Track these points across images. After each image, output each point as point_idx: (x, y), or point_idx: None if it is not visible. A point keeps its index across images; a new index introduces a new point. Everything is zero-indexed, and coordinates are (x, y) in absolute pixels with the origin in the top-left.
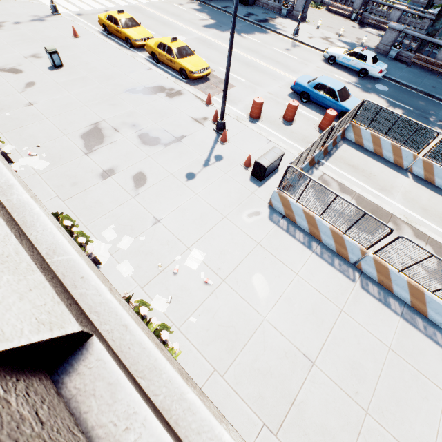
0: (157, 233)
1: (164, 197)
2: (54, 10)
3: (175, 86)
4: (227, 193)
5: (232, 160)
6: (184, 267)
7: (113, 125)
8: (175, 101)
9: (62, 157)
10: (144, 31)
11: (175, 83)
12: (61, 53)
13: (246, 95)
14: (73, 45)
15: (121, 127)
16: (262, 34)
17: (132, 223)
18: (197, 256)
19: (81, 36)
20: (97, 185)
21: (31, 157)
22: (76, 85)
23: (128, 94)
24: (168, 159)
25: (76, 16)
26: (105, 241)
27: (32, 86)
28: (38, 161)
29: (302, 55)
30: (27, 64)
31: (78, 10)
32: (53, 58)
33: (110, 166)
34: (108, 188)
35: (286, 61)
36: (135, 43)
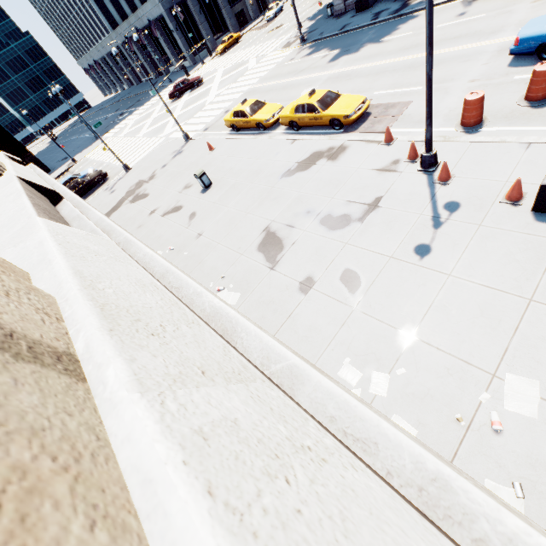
0: (419, 357)
1: (399, 296)
2: (186, 138)
3: (332, 144)
4: (506, 257)
5: (478, 201)
6: (508, 415)
7: (285, 222)
8: (343, 161)
9: (249, 281)
10: (272, 106)
11: (331, 140)
12: (205, 173)
13: (436, 104)
14: (212, 160)
15: (294, 221)
16: (408, 23)
17: (372, 349)
18: (523, 389)
19: (215, 148)
20: (301, 304)
21: (220, 293)
22: (230, 196)
23: (285, 180)
24: (375, 238)
25: (204, 133)
26: (348, 386)
27: (194, 217)
28: (228, 295)
29: (492, 5)
30: (183, 198)
31: (203, 126)
32: (203, 180)
33: (305, 273)
34: (316, 305)
35: (469, 29)
36: (268, 124)
